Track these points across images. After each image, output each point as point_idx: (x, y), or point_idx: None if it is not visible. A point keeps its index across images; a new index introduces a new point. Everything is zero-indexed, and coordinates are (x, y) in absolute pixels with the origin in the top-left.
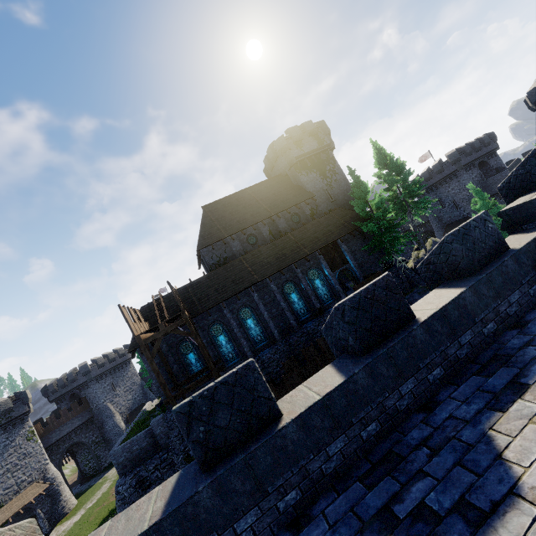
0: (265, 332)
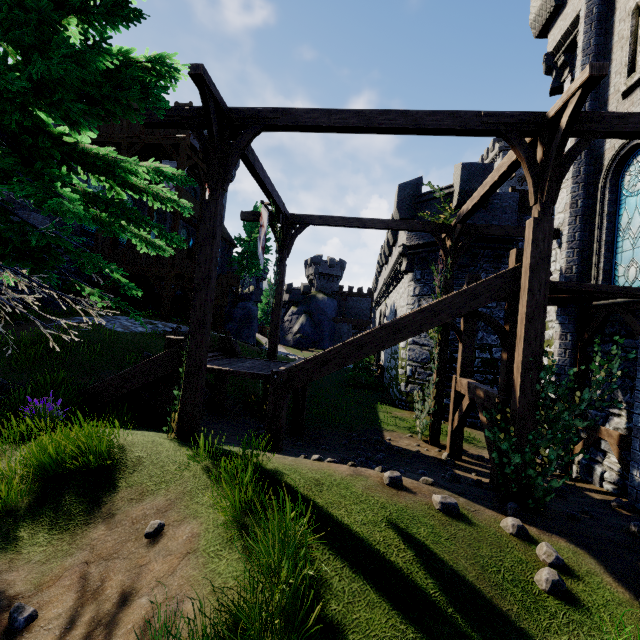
0: None
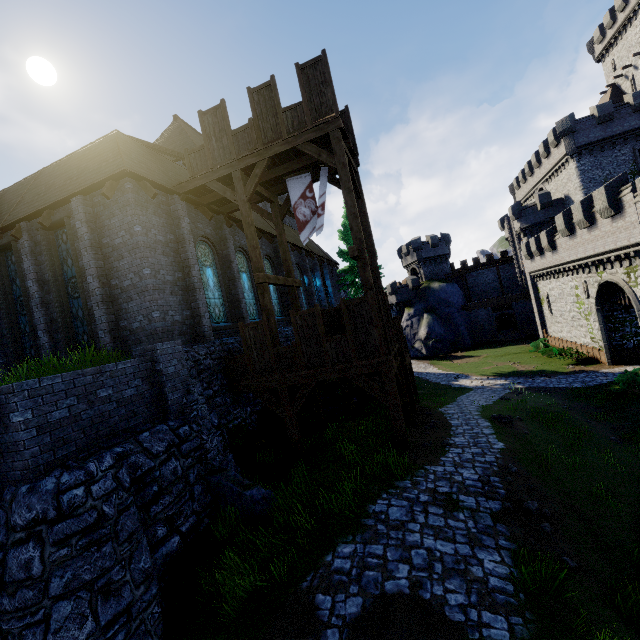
0: (281, 305)
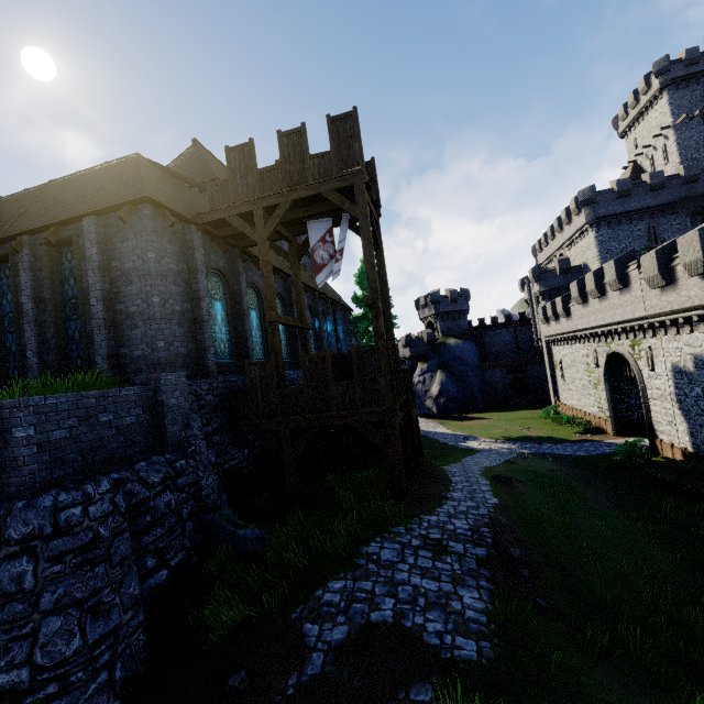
0: (289, 347)
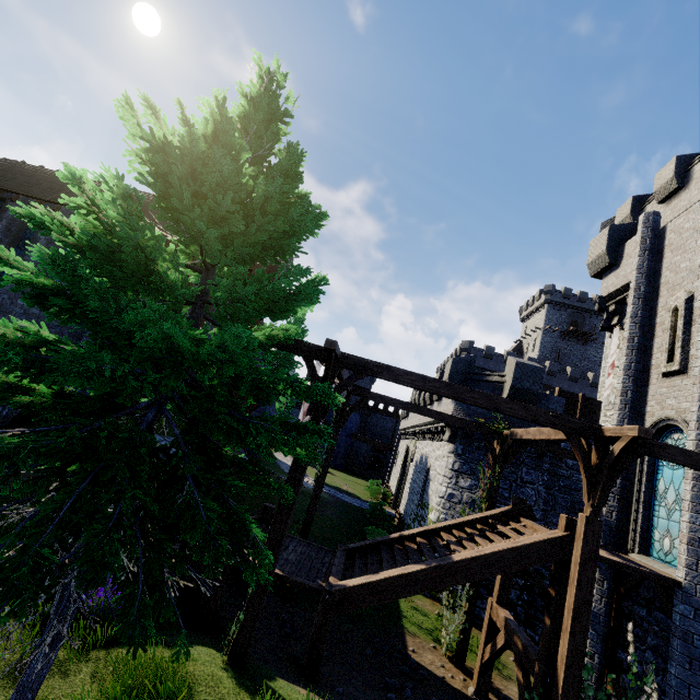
0: None
